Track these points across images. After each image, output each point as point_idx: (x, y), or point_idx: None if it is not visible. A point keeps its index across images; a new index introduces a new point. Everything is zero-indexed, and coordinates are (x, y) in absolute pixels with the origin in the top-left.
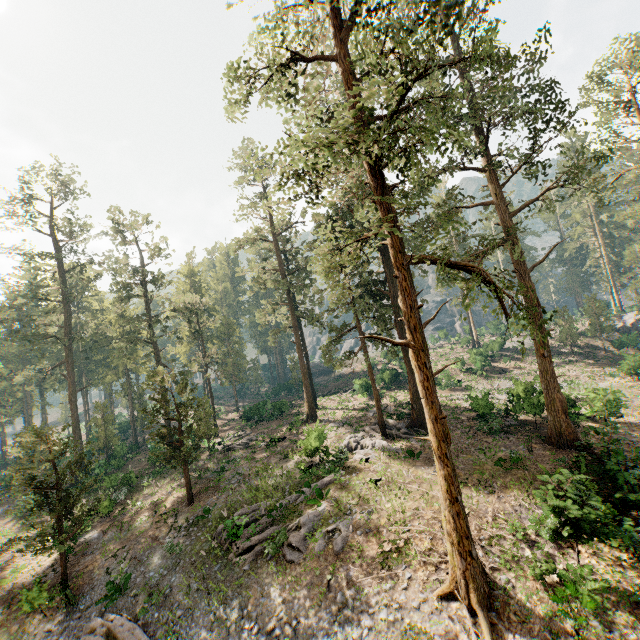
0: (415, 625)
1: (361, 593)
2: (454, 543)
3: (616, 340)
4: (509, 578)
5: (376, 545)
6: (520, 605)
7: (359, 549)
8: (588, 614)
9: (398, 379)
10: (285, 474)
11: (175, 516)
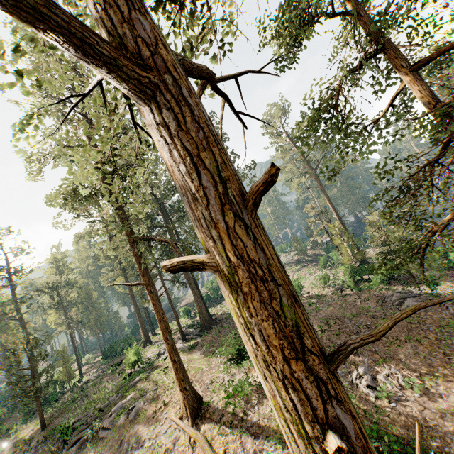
0: (160, 442)
1: (138, 438)
2: (178, 386)
3: (325, 248)
4: (213, 397)
5: (154, 407)
6: (213, 408)
7: (144, 413)
8: (242, 400)
9: (210, 301)
10: (115, 385)
11: (30, 442)
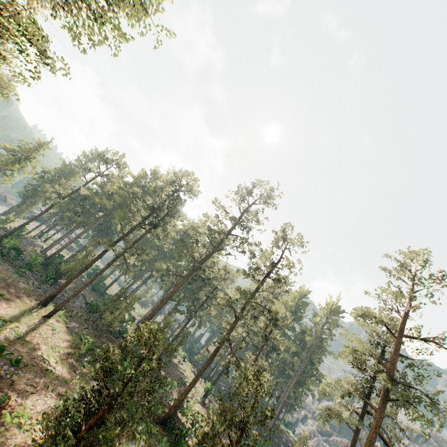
0: None
1: None
2: None
3: None
4: None
5: None
6: None
7: None
8: None
9: None
10: None
11: None
